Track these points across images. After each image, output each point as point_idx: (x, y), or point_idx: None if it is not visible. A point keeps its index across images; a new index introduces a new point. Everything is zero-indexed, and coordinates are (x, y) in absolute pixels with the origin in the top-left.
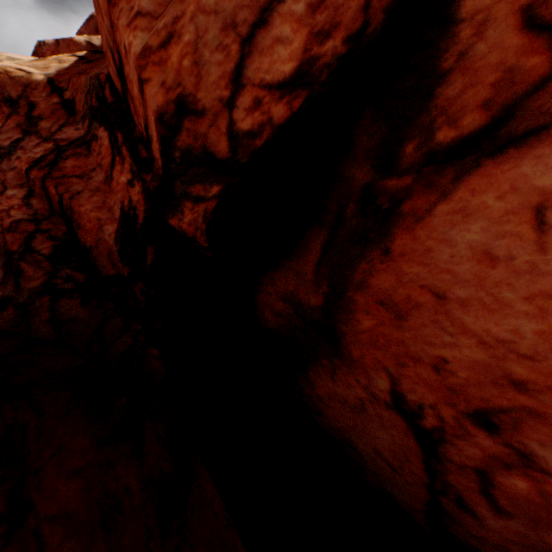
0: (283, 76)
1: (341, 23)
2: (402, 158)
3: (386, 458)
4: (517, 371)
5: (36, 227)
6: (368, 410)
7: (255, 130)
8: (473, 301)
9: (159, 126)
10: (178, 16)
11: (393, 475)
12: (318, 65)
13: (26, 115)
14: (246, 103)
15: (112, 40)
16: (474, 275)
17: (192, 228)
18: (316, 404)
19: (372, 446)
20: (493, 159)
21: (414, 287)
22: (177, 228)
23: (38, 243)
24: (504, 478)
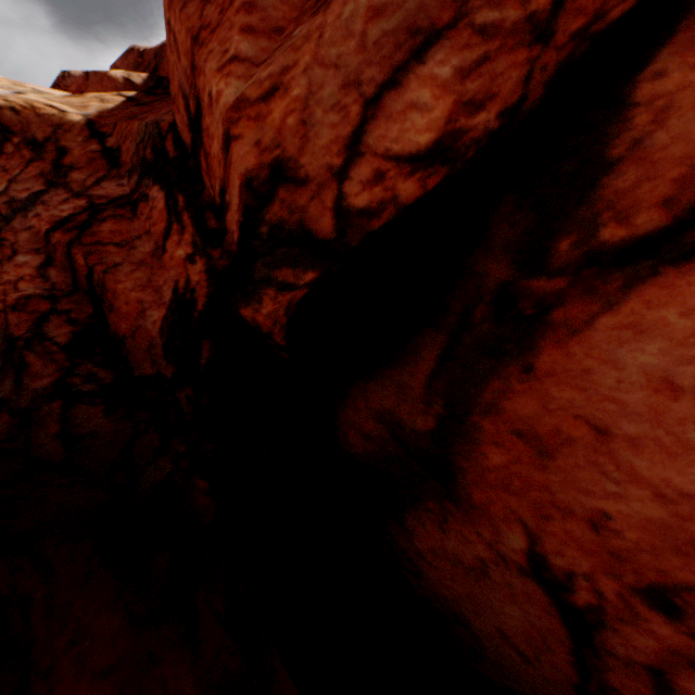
0: (416, 148)
1: (499, 95)
2: (553, 255)
3: (516, 643)
4: None
5: (52, 306)
6: (492, 575)
7: (373, 208)
8: (648, 440)
9: (244, 193)
10: (288, 66)
11: (525, 668)
12: (465, 139)
13: (53, 162)
14: (363, 175)
15: (189, 85)
16: (649, 407)
17: (270, 322)
18: (413, 562)
19: (495, 625)
20: (676, 267)
21: (565, 417)
22: (249, 321)
23: (52, 328)
24: (689, 682)
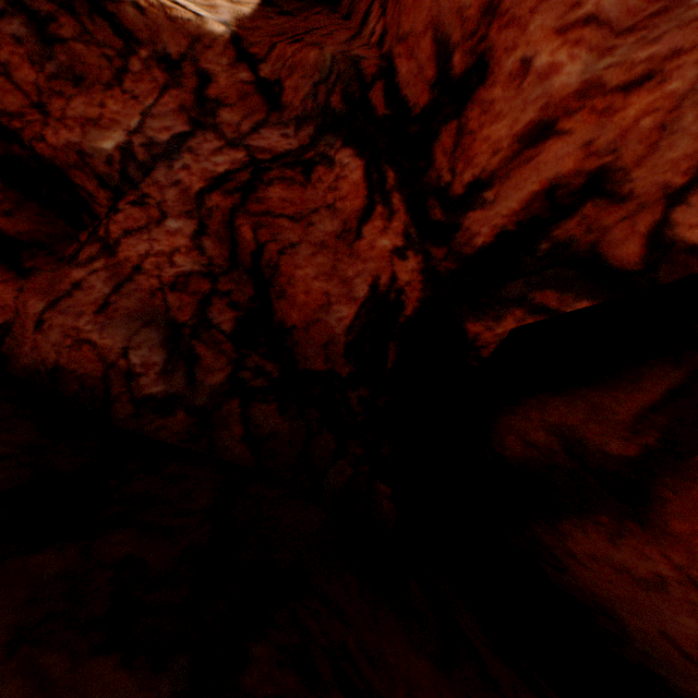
0: None
1: None
2: None
3: (680, 645)
4: None
5: (212, 286)
6: (671, 590)
7: None
8: None
9: (539, 201)
10: (680, 49)
11: (683, 663)
12: None
13: (194, 91)
14: None
15: (463, 30)
16: None
17: (494, 339)
18: (558, 558)
19: (656, 627)
20: None
21: None
22: (468, 335)
23: (215, 312)
24: None
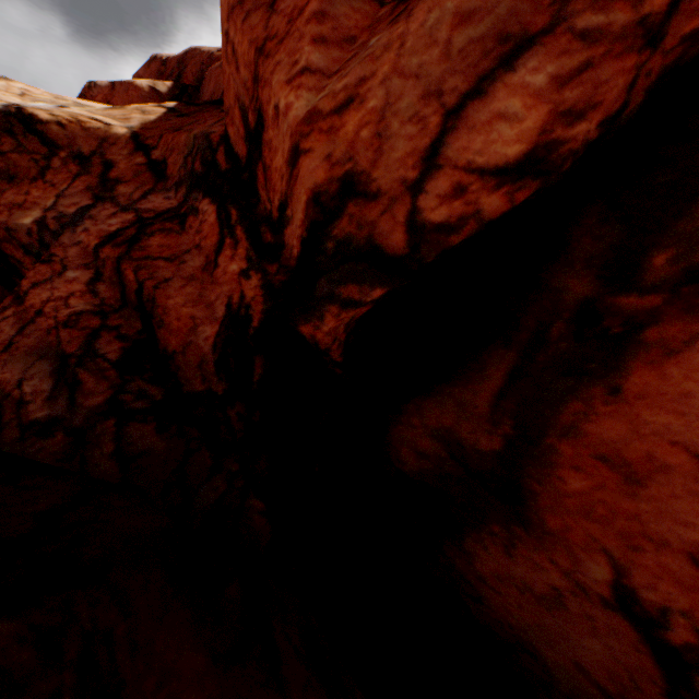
0: (504, 160)
1: (603, 103)
2: (646, 271)
3: (596, 679)
4: None
5: (102, 322)
6: (569, 605)
7: (452, 223)
8: None
9: (311, 208)
10: (364, 77)
11: None
12: (561, 151)
13: (99, 175)
14: (440, 189)
15: (249, 97)
16: None
17: (329, 339)
18: (472, 585)
19: (570, 658)
20: None
21: (659, 442)
22: (307, 338)
23: (103, 344)
24: None
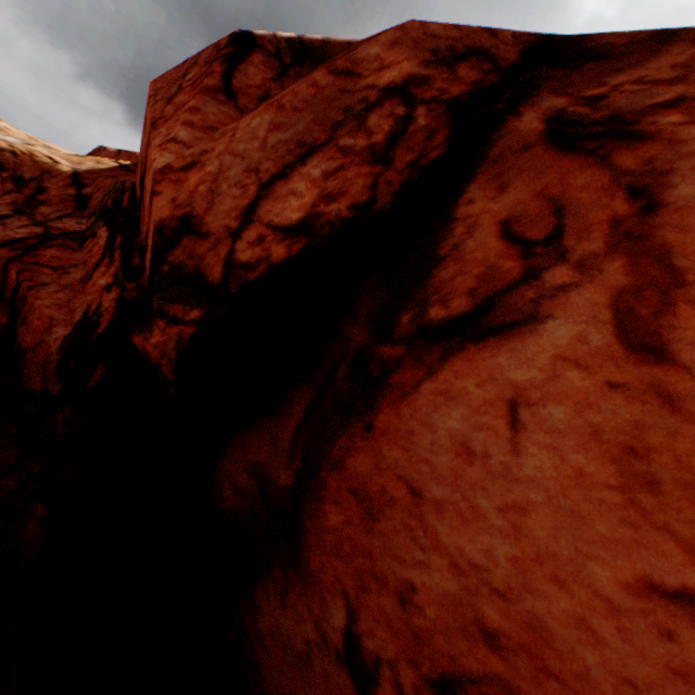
0: (290, 222)
1: (347, 193)
2: (398, 326)
3: None
4: (490, 614)
5: None
6: (315, 662)
7: (252, 263)
8: (449, 505)
9: (156, 236)
10: (207, 150)
11: None
12: (322, 220)
13: (30, 196)
14: (251, 237)
15: (145, 155)
16: (452, 471)
17: (158, 353)
18: (253, 648)
19: None
20: (476, 344)
21: (391, 476)
22: (140, 349)
23: None
24: None
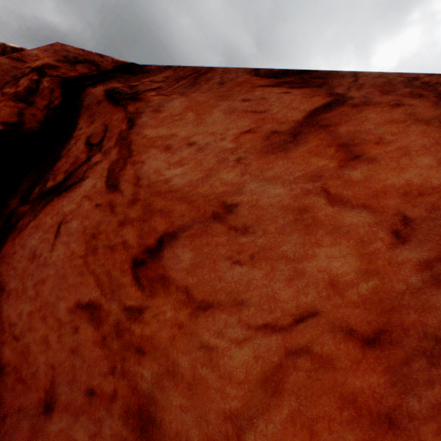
0: None
1: None
2: (33, 194)
3: None
4: (7, 354)
5: None
6: None
7: None
8: (15, 291)
9: None
10: None
11: None
12: None
13: None
14: None
15: None
16: (24, 270)
17: None
18: None
19: None
20: (59, 197)
21: None
22: None
23: None
24: None
